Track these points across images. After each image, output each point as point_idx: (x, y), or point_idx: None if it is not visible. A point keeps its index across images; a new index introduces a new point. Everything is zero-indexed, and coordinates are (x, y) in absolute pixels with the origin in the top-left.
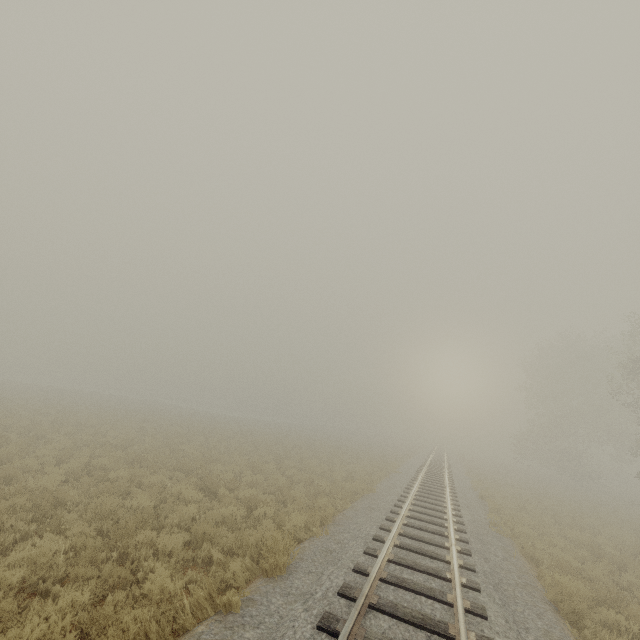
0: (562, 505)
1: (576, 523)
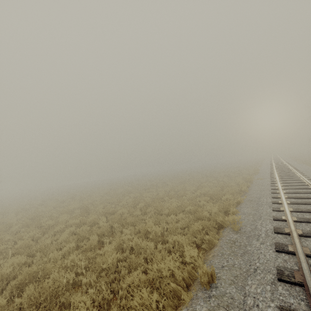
0: None
1: None
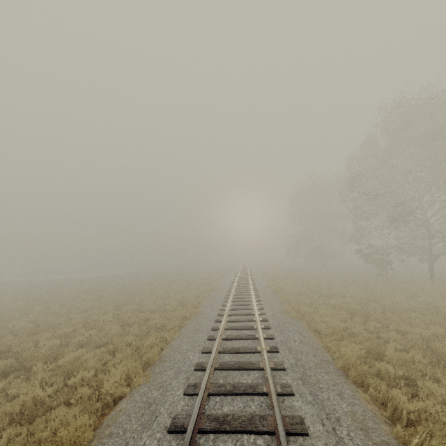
0: (320, 282)
1: (330, 292)
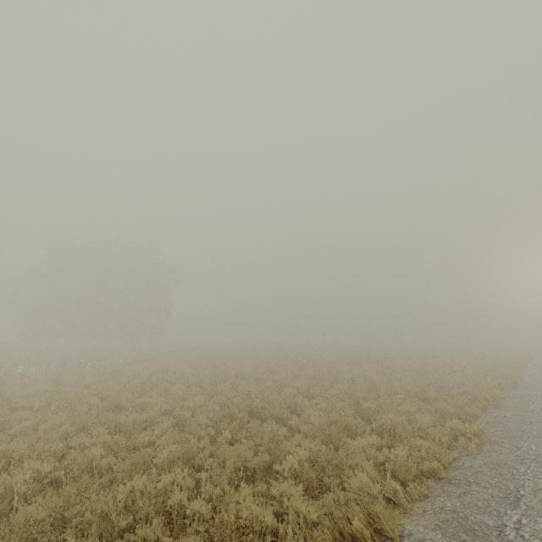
0: None
1: None
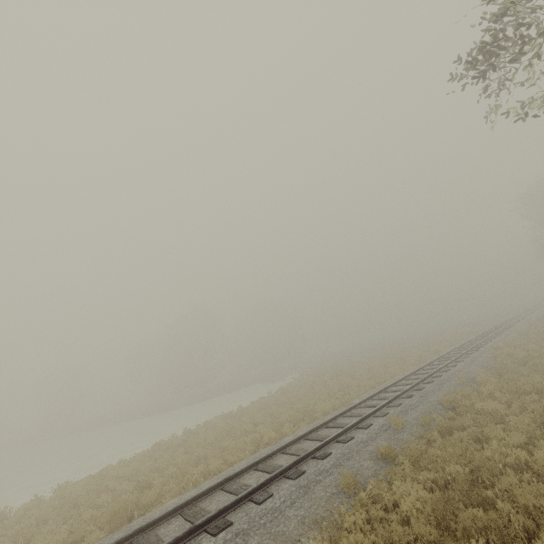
0: None
1: None
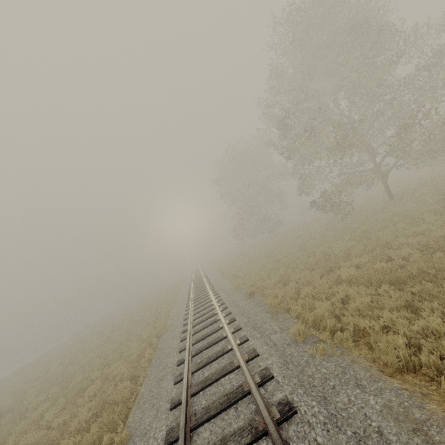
0: (290, 253)
1: (317, 260)
